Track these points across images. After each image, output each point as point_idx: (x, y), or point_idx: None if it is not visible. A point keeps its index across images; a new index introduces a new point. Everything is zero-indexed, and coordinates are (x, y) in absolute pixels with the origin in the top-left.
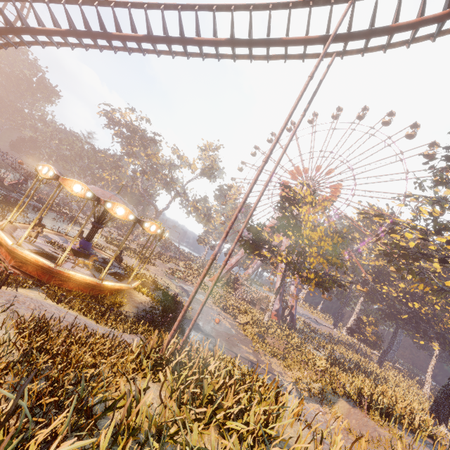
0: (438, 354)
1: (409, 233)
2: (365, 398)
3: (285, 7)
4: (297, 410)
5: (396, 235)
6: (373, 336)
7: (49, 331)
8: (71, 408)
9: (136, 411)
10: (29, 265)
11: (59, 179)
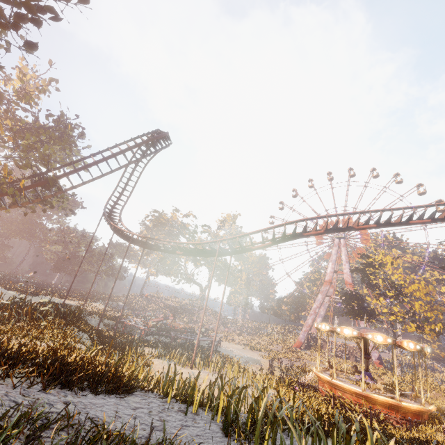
0: None
1: None
2: None
3: None
4: None
5: None
6: (442, 351)
7: None
8: None
9: None
10: (408, 413)
11: (397, 343)
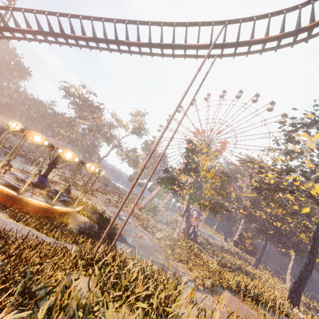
0: (294, 258)
1: (270, 174)
2: (242, 288)
3: (184, 25)
4: (189, 296)
5: (262, 175)
6: (250, 246)
7: (7, 239)
8: (17, 290)
9: (67, 293)
10: None
11: (24, 132)
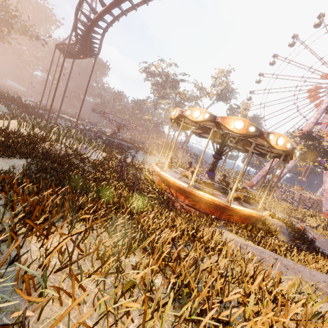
0: None
1: None
2: None
3: None
4: None
5: None
6: None
7: None
8: None
9: None
10: (201, 203)
11: (217, 119)
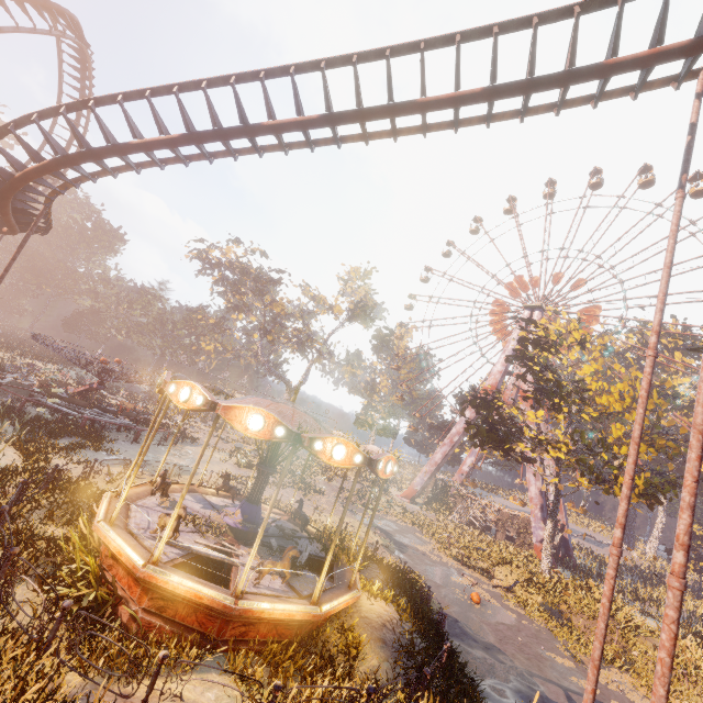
0: None
1: None
2: None
3: (606, 4)
4: None
5: None
6: None
7: None
8: None
9: None
10: (179, 602)
11: (217, 410)
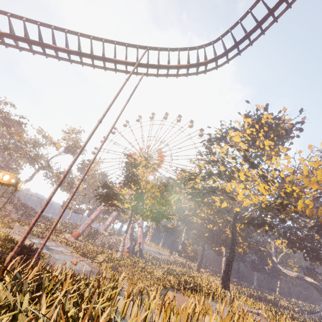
0: (225, 253)
1: (198, 179)
2: (182, 282)
3: (113, 43)
4: (128, 289)
5: (193, 181)
6: (192, 252)
7: None
8: None
9: None
10: None
11: None
